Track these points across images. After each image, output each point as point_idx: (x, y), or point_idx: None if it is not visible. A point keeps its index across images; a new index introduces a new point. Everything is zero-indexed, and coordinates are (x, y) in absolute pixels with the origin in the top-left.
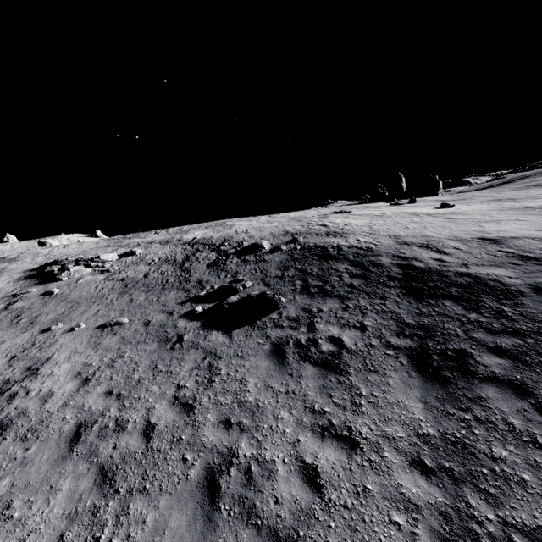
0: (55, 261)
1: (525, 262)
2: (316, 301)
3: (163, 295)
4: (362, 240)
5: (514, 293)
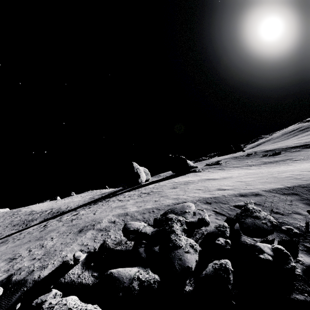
0: (207, 164)
1: (306, 142)
2: (285, 151)
3: (254, 158)
4: (272, 148)
5: None
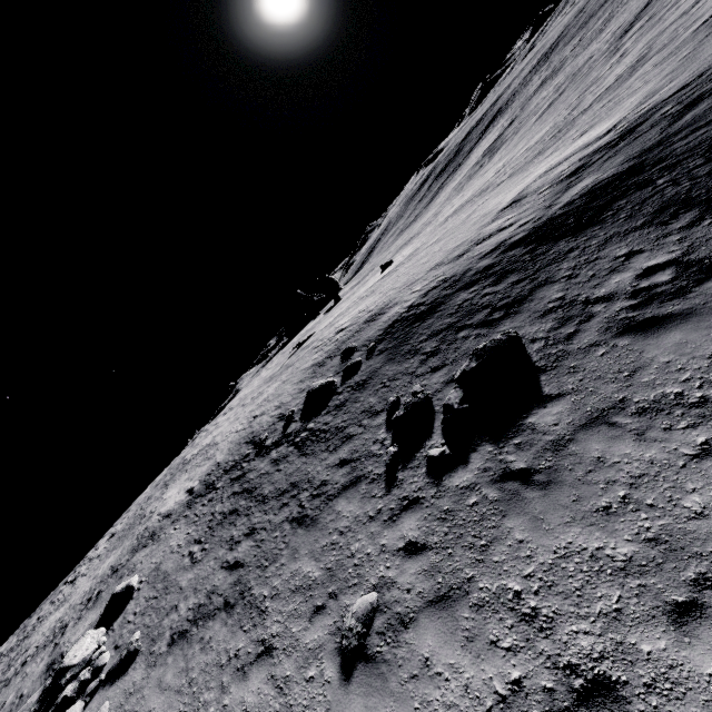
0: None
1: (577, 174)
2: (531, 307)
3: (336, 522)
4: (418, 288)
5: (633, 168)
